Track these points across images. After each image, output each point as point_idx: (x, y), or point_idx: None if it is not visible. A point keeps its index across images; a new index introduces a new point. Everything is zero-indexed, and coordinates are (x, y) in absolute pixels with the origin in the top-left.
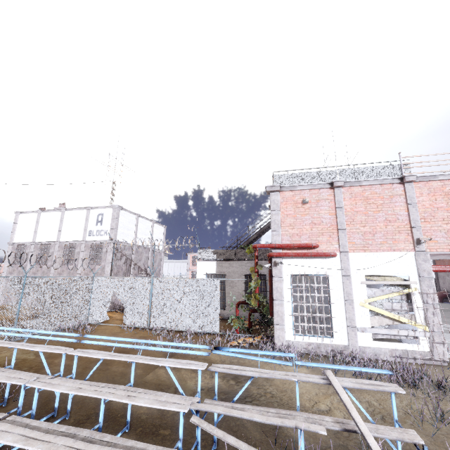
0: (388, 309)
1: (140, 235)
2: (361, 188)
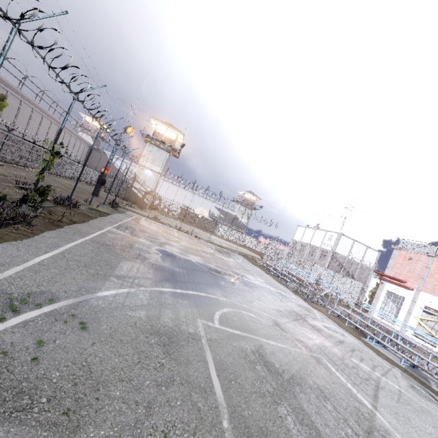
0: (430, 326)
1: (354, 253)
2: None
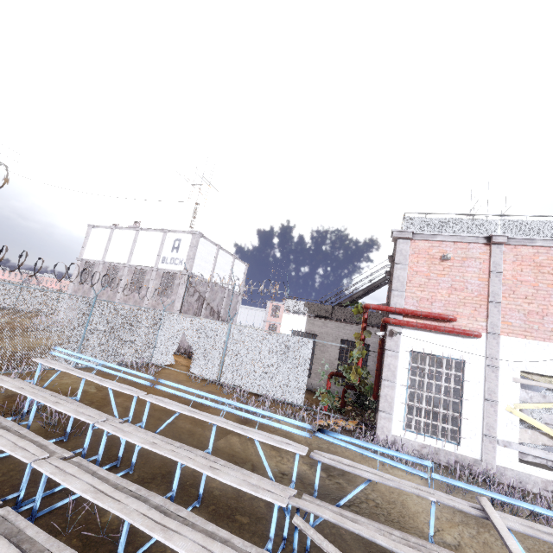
0: (549, 423)
1: (218, 270)
2: (532, 249)
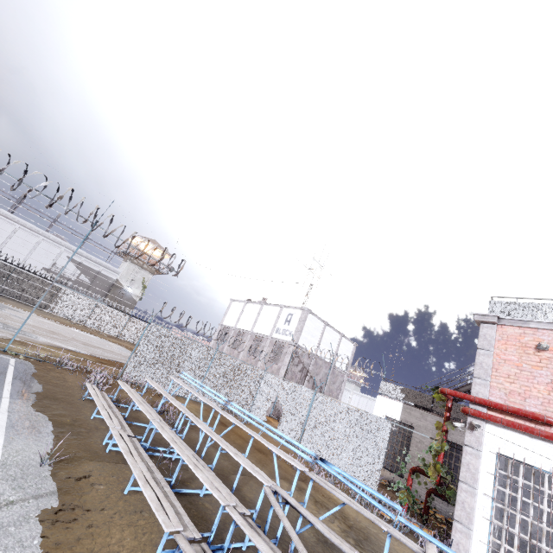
0: None
1: (324, 345)
2: None
